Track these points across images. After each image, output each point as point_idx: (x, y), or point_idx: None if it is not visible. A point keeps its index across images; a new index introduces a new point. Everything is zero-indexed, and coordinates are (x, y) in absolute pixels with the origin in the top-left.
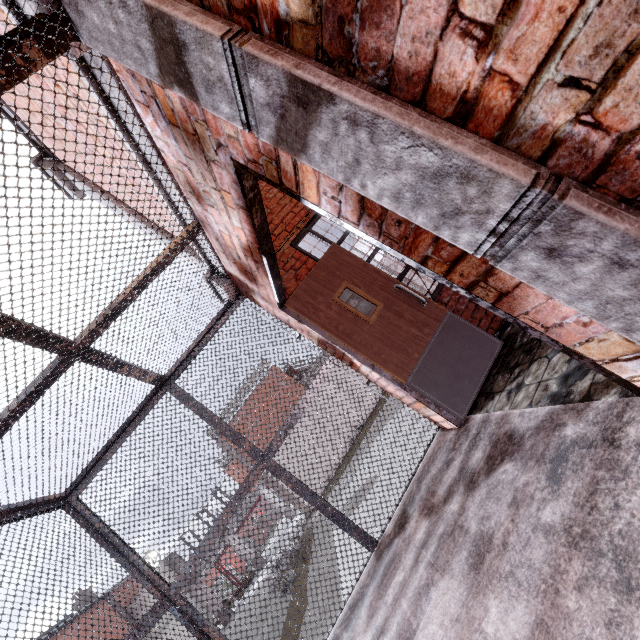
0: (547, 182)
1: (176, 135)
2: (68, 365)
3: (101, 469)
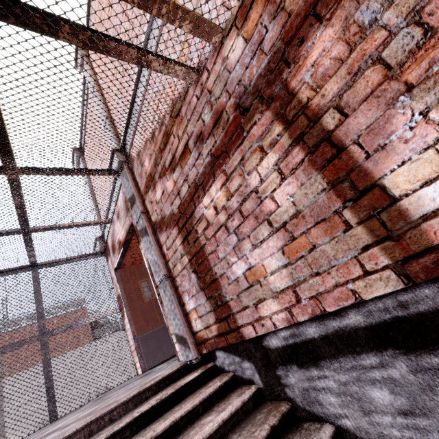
0: (167, 276)
1: (125, 203)
2: (18, 233)
3: None
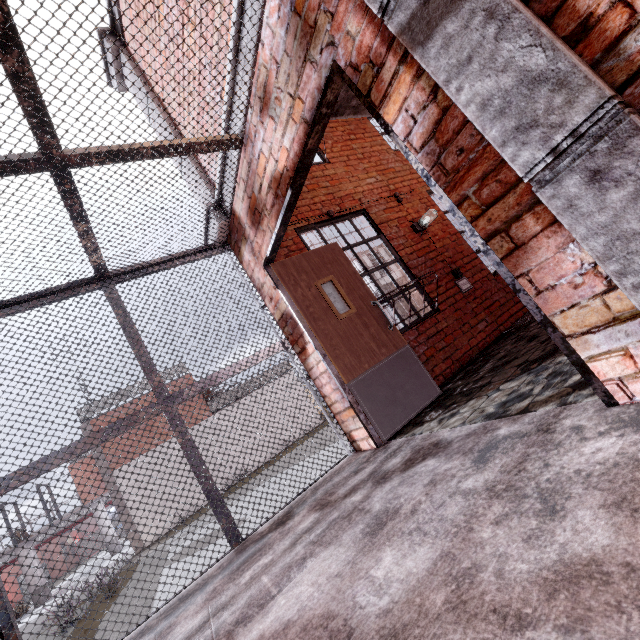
0: (621, 104)
1: (291, 26)
2: (38, 169)
3: None
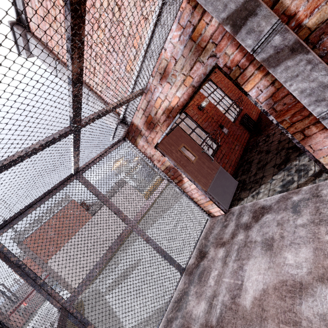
0: None
1: (187, 45)
2: (69, 134)
3: (22, 220)
